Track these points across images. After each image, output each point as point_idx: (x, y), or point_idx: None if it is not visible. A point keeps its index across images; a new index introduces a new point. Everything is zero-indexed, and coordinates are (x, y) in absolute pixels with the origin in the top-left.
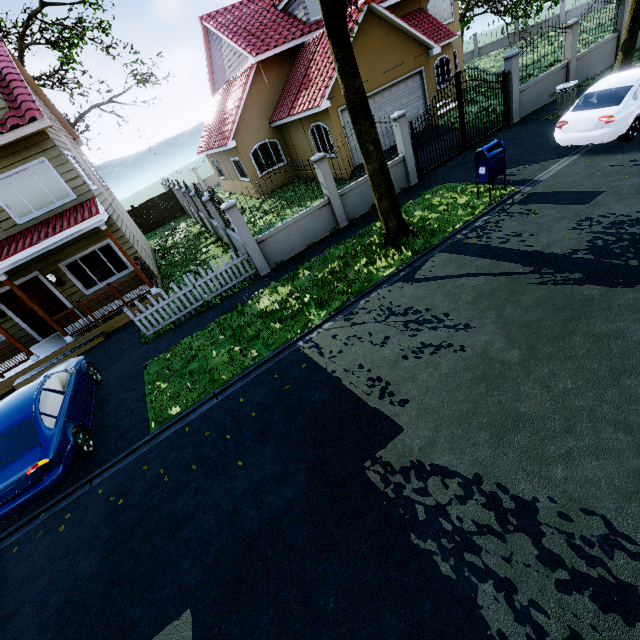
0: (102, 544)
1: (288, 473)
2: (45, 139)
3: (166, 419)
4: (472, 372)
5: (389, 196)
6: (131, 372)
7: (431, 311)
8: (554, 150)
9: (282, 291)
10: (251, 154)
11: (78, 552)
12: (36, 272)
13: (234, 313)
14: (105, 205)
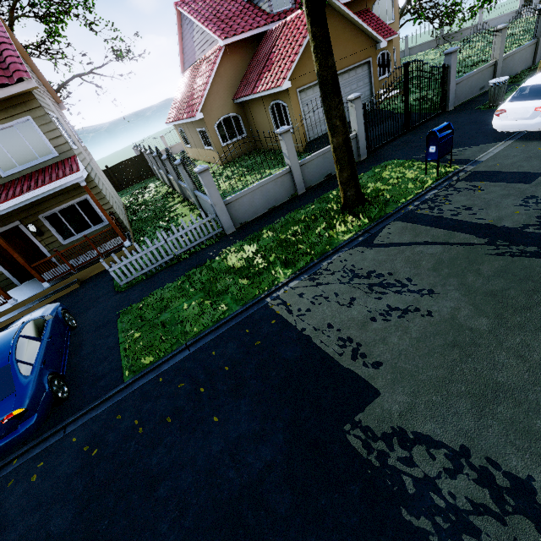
0: (75, 498)
1: (265, 432)
2: (31, 99)
3: (139, 368)
4: (443, 338)
5: (350, 168)
6: (105, 319)
7: (394, 275)
8: (490, 135)
9: (248, 249)
10: (216, 126)
11: (50, 505)
12: (17, 222)
13: (203, 268)
14: (84, 163)
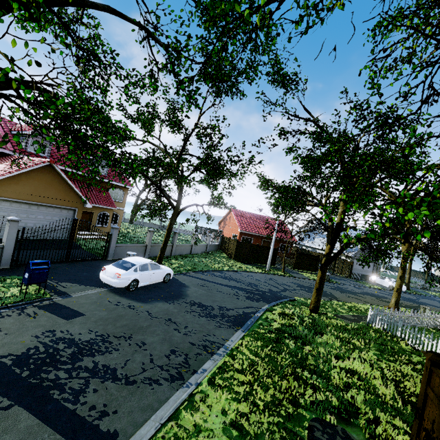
0: None
1: None
2: None
3: None
4: None
5: None
6: None
7: None
8: (102, 281)
9: None
10: None
11: None
12: None
13: None
14: None
